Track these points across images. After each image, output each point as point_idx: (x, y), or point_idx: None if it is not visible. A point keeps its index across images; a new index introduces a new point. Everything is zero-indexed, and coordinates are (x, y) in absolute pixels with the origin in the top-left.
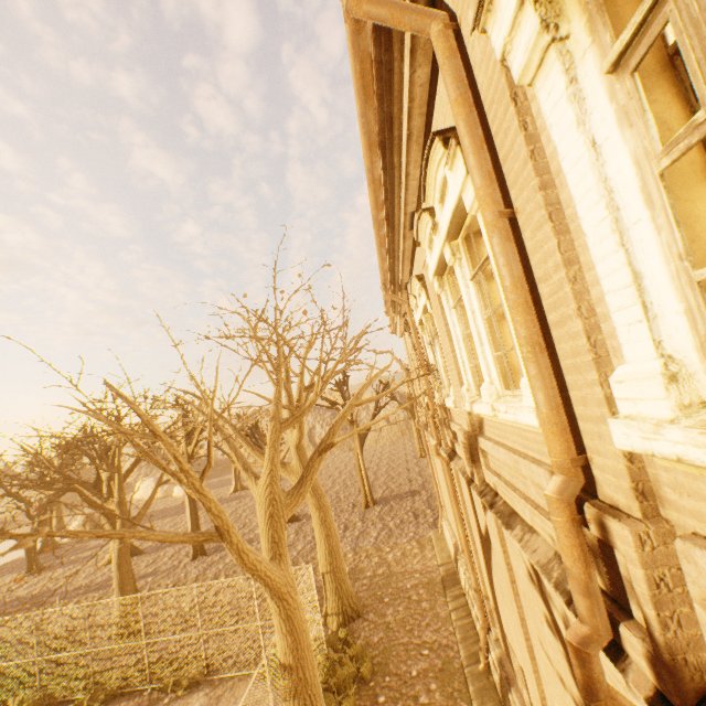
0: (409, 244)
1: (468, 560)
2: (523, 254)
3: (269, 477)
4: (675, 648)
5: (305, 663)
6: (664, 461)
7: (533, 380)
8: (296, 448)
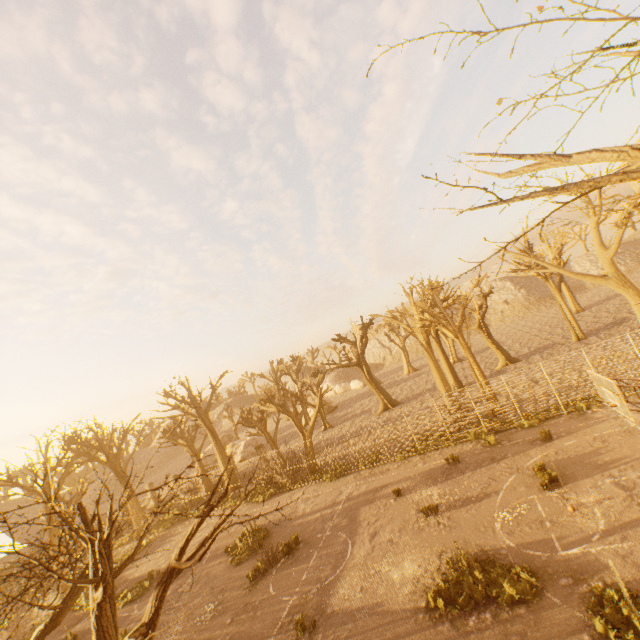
0: None
1: None
2: None
3: None
4: None
5: None
6: None
7: None
8: (610, 261)
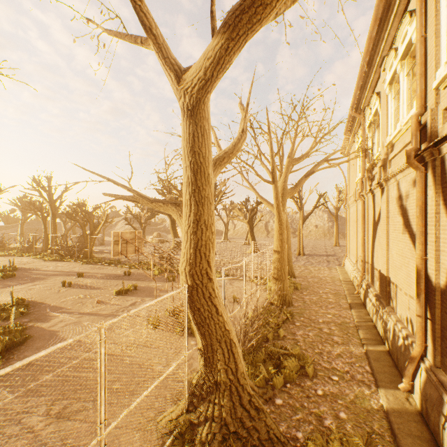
0: (376, 77)
1: (361, 247)
2: (426, 49)
3: (284, 179)
4: (432, 132)
5: (284, 252)
6: (442, 88)
7: (417, 85)
8: None
